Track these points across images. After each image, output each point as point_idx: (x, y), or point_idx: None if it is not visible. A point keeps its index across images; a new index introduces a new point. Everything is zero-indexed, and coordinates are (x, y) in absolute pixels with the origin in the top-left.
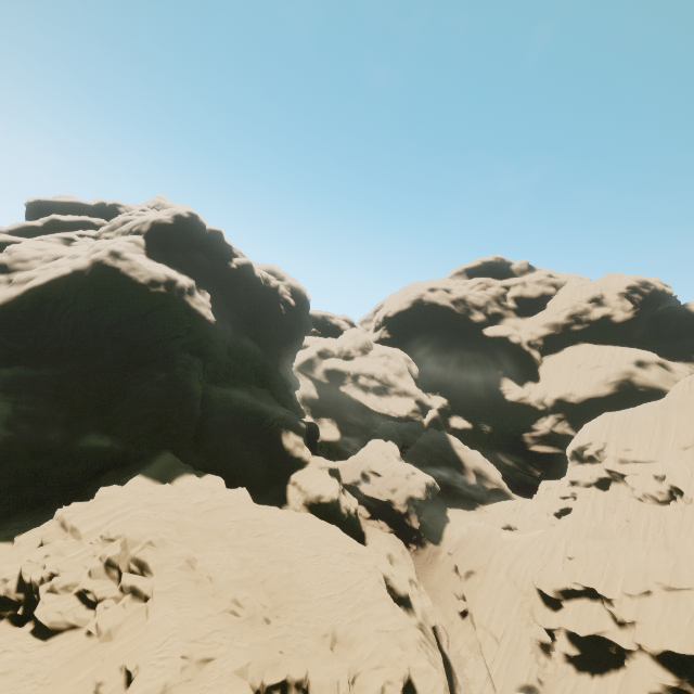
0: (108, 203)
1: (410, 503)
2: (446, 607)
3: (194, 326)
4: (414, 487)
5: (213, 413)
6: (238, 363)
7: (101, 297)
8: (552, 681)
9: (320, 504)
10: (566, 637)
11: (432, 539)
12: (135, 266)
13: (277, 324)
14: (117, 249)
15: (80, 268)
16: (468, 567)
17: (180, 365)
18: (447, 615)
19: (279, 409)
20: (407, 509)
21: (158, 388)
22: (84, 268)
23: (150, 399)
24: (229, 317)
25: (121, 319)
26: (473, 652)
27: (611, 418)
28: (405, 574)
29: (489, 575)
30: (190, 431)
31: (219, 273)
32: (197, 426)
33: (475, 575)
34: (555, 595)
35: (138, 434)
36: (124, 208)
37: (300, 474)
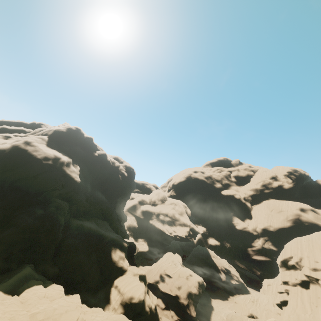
0: (37, 123)
1: (189, 297)
2: None
3: (66, 184)
4: (191, 285)
5: (69, 237)
6: (91, 206)
7: (11, 165)
8: None
9: (131, 304)
10: None
11: None
12: (37, 149)
13: (116, 185)
14: (29, 140)
15: (3, 148)
16: None
17: (53, 206)
18: None
19: (112, 234)
20: (187, 301)
21: (35, 220)
22: (6, 148)
23: (27, 228)
24: (90, 180)
25: (21, 177)
26: None
27: (300, 241)
28: None
29: None
30: (51, 249)
31: (88, 157)
32: (58, 246)
33: None
34: None
35: (11, 252)
36: (44, 125)
37: (120, 279)
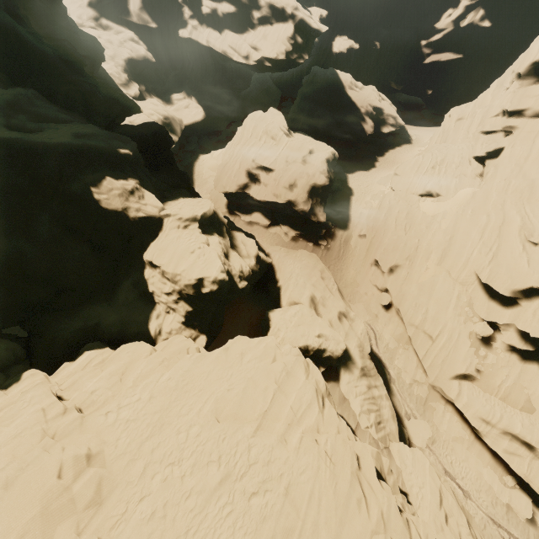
0: None
1: (313, 195)
2: (367, 302)
3: None
4: (315, 172)
5: None
6: None
7: None
8: (492, 370)
9: (204, 295)
10: (518, 334)
11: (340, 224)
12: None
13: None
14: None
15: None
16: (393, 263)
17: None
18: (370, 310)
19: (60, 135)
20: (310, 203)
21: None
22: None
23: None
24: None
25: None
26: (401, 342)
27: None
28: (333, 313)
29: (417, 266)
30: None
31: None
32: None
33: (400, 269)
34: (513, 295)
35: None
36: None
37: (156, 251)
